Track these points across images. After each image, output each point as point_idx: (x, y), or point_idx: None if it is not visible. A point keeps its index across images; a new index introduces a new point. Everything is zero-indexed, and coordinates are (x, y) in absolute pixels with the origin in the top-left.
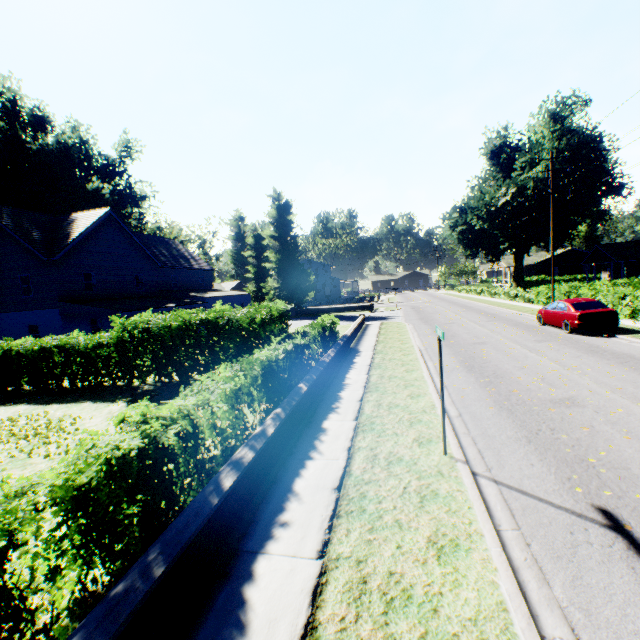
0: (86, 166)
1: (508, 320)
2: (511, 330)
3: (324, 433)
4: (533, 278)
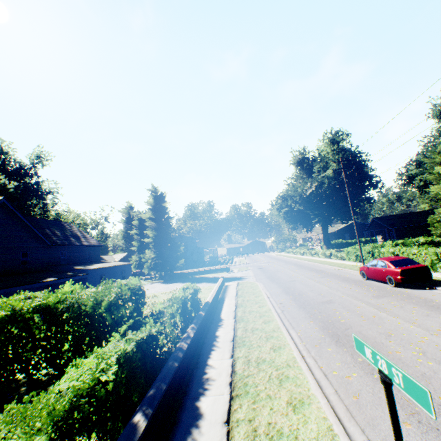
0: (1, 169)
1: (336, 275)
2: (345, 285)
3: None
4: (335, 241)
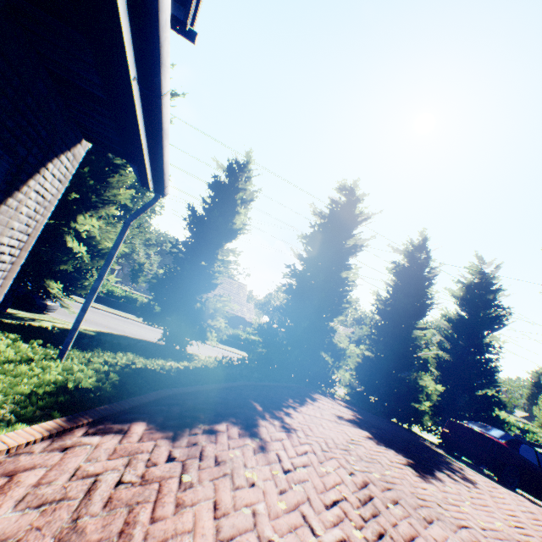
0: None
1: None
2: None
3: None
4: None
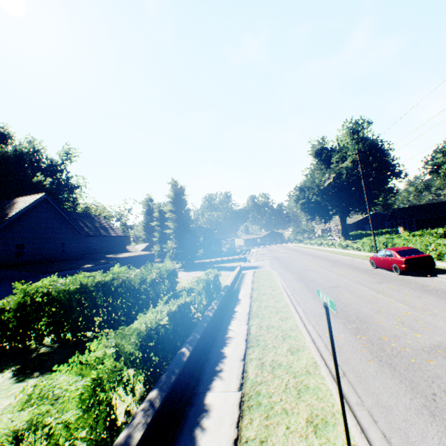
0: (36, 166)
1: (348, 265)
2: (354, 273)
3: (207, 414)
4: (354, 232)
